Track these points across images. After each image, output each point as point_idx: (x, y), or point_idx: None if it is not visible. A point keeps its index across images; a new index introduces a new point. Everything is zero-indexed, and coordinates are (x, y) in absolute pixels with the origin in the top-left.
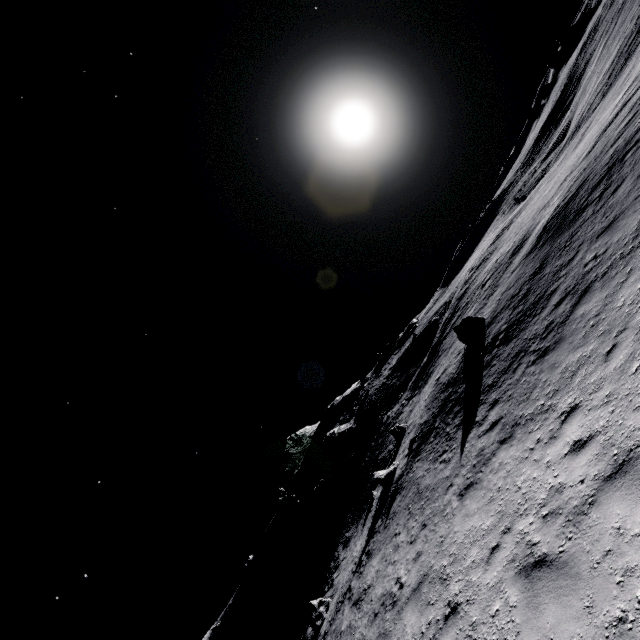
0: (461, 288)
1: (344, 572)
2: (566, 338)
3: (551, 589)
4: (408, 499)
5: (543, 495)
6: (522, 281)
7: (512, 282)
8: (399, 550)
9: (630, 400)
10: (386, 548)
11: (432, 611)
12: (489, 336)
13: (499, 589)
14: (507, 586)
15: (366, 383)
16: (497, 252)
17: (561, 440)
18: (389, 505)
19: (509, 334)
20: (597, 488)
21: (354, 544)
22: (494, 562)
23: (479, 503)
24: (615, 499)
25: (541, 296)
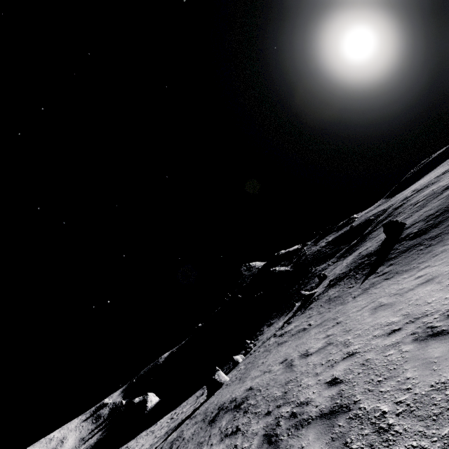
0: (400, 202)
1: (268, 333)
2: (443, 240)
3: (382, 309)
4: (321, 302)
5: (394, 291)
6: (441, 207)
7: (435, 206)
8: (311, 317)
9: (448, 263)
10: (302, 319)
11: (327, 326)
12: (404, 234)
13: (361, 314)
14: (365, 313)
15: (305, 247)
16: (437, 184)
17: (413, 276)
18: (307, 306)
19: (416, 235)
20: (416, 286)
21: (277, 324)
22: (362, 309)
23: (363, 298)
24: (420, 287)
25: (446, 218)
